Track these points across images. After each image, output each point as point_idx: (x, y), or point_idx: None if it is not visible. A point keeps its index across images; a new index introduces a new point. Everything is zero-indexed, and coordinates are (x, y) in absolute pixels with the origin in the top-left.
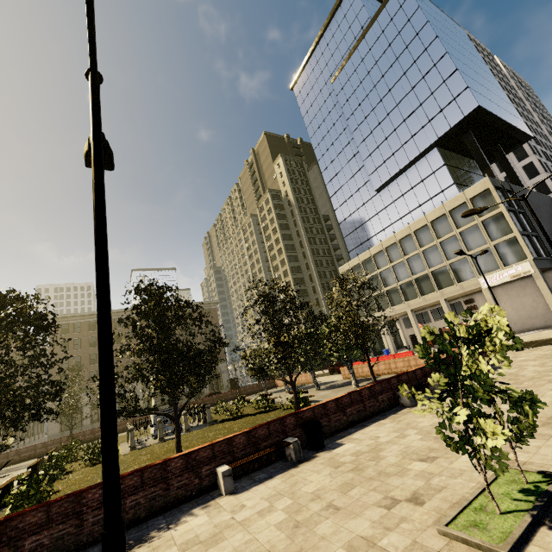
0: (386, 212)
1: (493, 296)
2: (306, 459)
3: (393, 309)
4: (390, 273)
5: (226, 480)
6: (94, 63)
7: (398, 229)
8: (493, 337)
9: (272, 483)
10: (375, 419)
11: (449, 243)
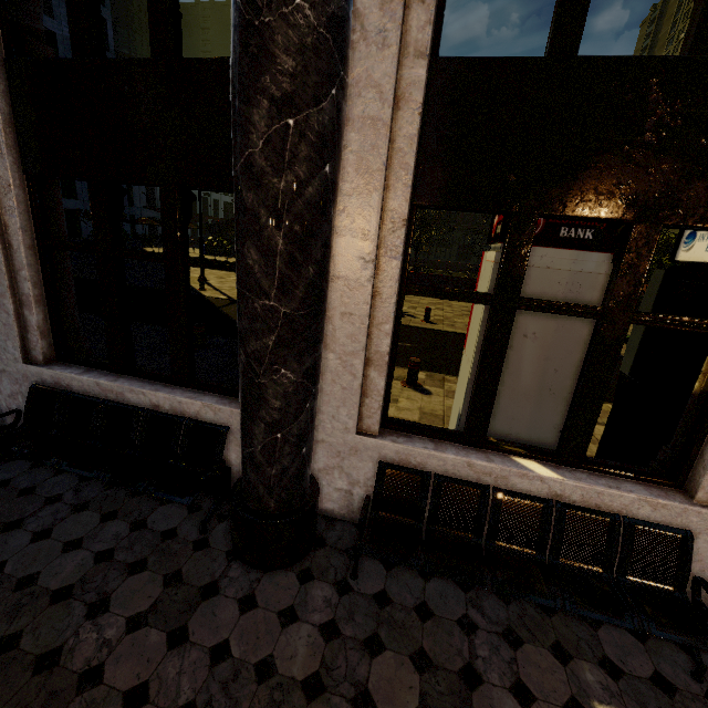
0: None
1: None
2: None
3: None
4: None
5: None
6: None
7: None
8: None
9: None
10: None
11: None
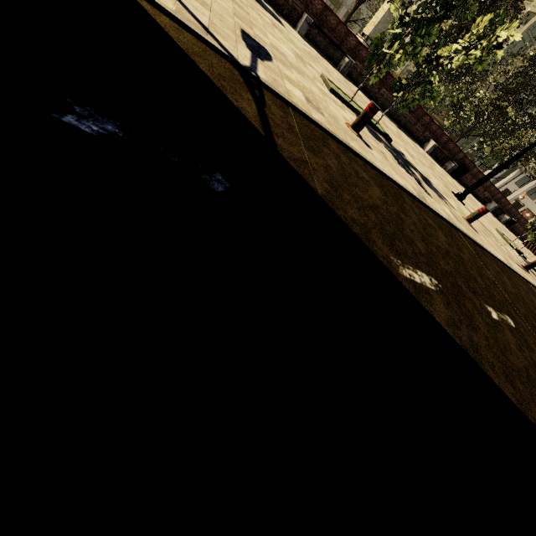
0: None
1: None
2: (450, 175)
3: None
4: None
5: (432, 148)
6: None
7: None
8: None
9: (441, 168)
10: (473, 196)
11: None
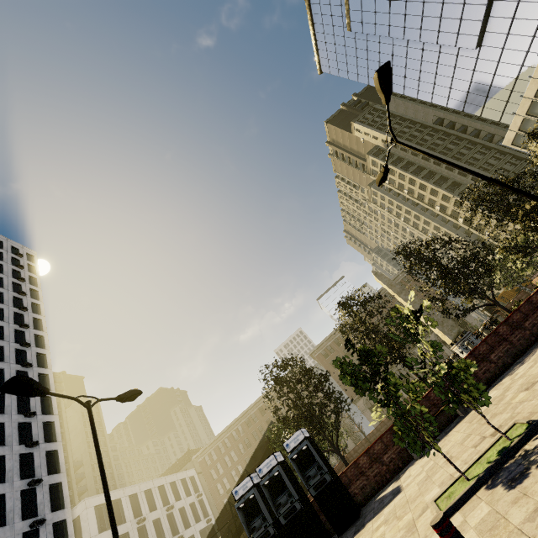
0: (509, 50)
1: None
2: None
3: None
4: None
5: None
6: (394, 135)
7: None
8: None
9: None
10: None
11: None
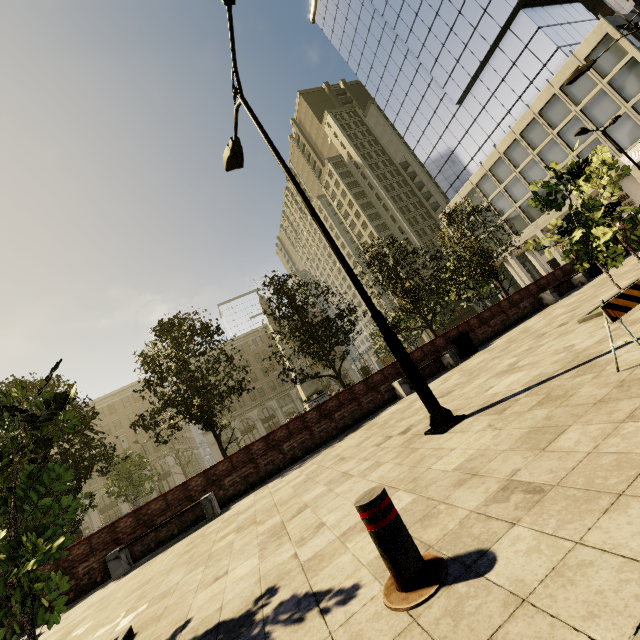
0: (478, 125)
1: (638, 167)
2: (464, 361)
3: (518, 237)
4: (503, 198)
5: (403, 387)
6: (239, 82)
7: (499, 140)
8: (590, 164)
9: (441, 377)
10: (521, 323)
11: (570, 129)
